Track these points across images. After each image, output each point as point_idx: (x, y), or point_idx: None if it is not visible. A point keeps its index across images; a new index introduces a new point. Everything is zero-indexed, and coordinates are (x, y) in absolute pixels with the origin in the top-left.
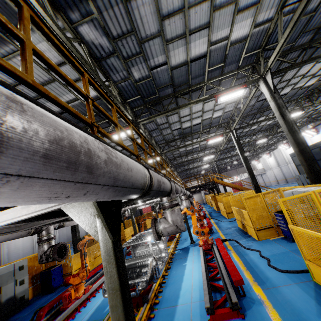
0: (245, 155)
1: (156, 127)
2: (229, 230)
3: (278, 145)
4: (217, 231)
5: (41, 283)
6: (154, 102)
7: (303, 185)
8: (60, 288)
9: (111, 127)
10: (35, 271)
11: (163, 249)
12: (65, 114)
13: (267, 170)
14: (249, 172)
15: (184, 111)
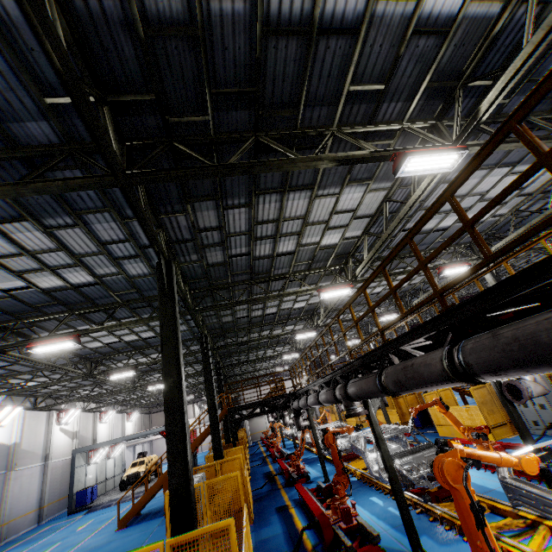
0: None
1: (396, 206)
2: None
3: None
4: None
5: None
6: (486, 119)
7: None
8: None
9: (393, 141)
10: None
11: None
12: (333, 43)
13: None
14: None
15: (468, 182)
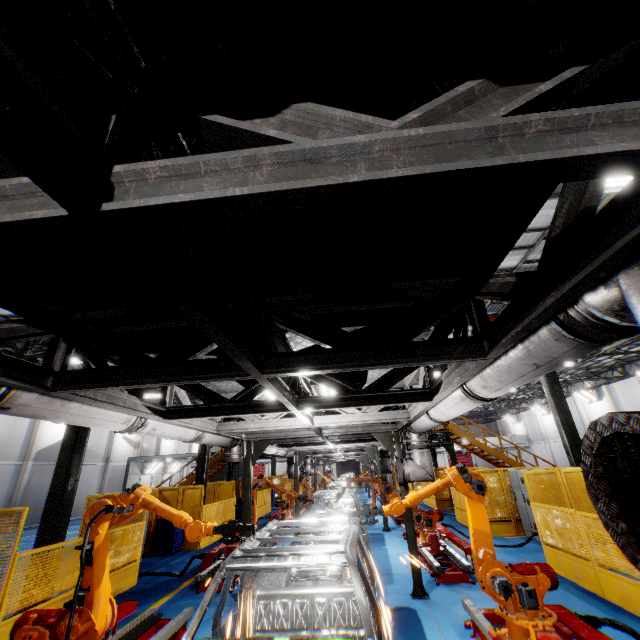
0: (554, 376)
1: None
2: None
3: (570, 390)
4: None
5: None
6: None
7: None
8: None
9: None
10: None
11: None
12: None
13: (536, 442)
14: (563, 419)
15: None
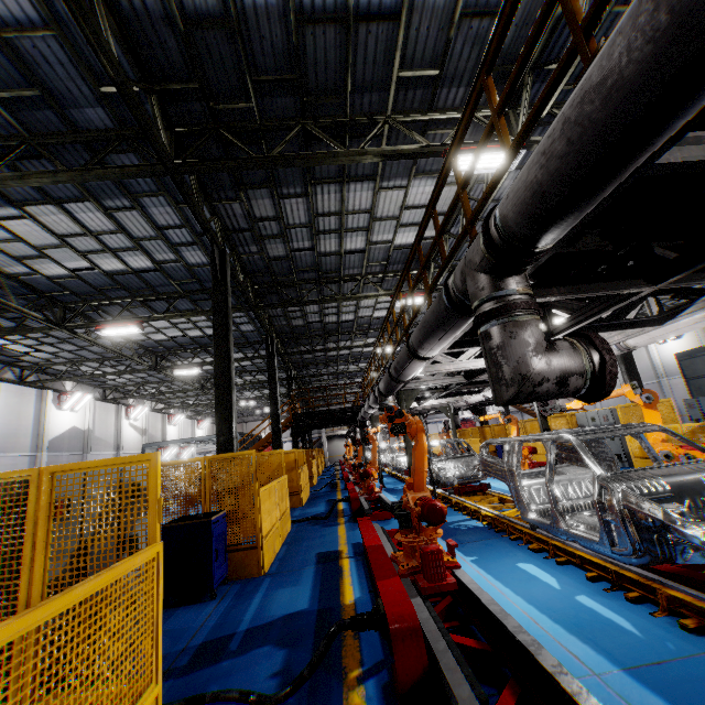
0: None
1: None
2: None
3: None
4: None
5: (165, 565)
6: None
7: (703, 418)
8: (222, 588)
9: (450, 134)
10: None
11: None
12: (374, 28)
13: None
14: (628, 366)
15: None
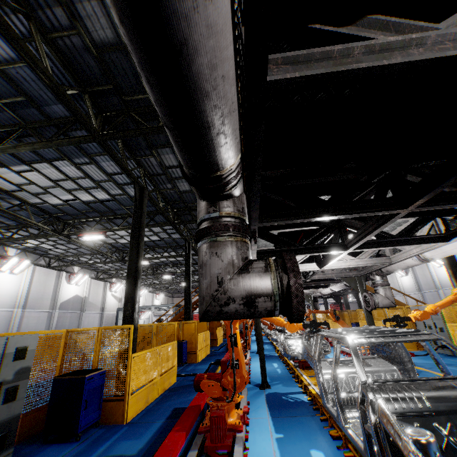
0: None
1: None
2: (453, 371)
3: None
4: (418, 369)
5: (49, 409)
6: None
7: None
8: (91, 431)
9: None
10: (39, 374)
11: (395, 377)
12: None
13: (395, 295)
14: (453, 271)
15: None
